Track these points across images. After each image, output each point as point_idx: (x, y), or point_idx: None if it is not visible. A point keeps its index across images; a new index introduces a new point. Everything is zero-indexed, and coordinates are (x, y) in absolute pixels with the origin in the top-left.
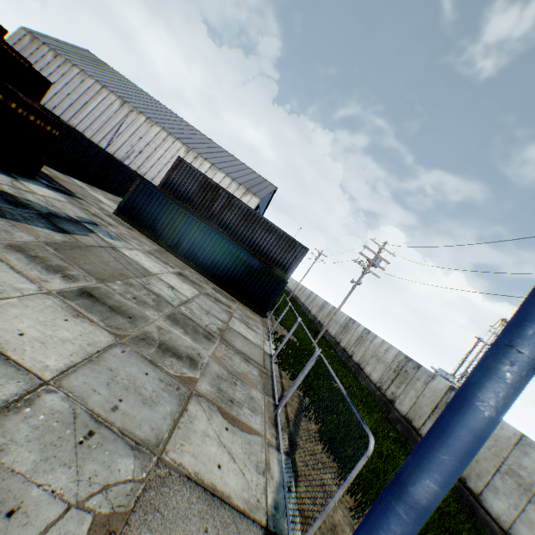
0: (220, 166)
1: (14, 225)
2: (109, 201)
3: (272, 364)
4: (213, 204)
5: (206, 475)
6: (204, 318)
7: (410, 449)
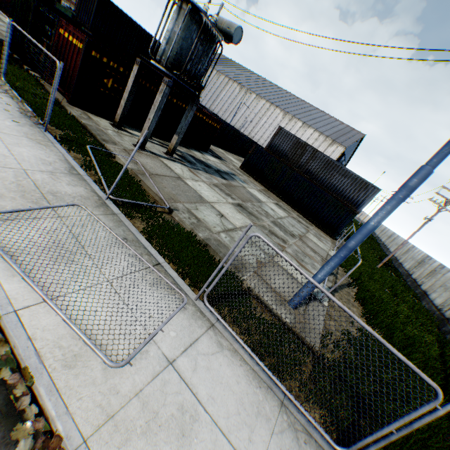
0: (310, 123)
1: (211, 176)
2: (235, 160)
3: None
4: (301, 157)
5: (288, 271)
6: (290, 227)
7: (445, 342)
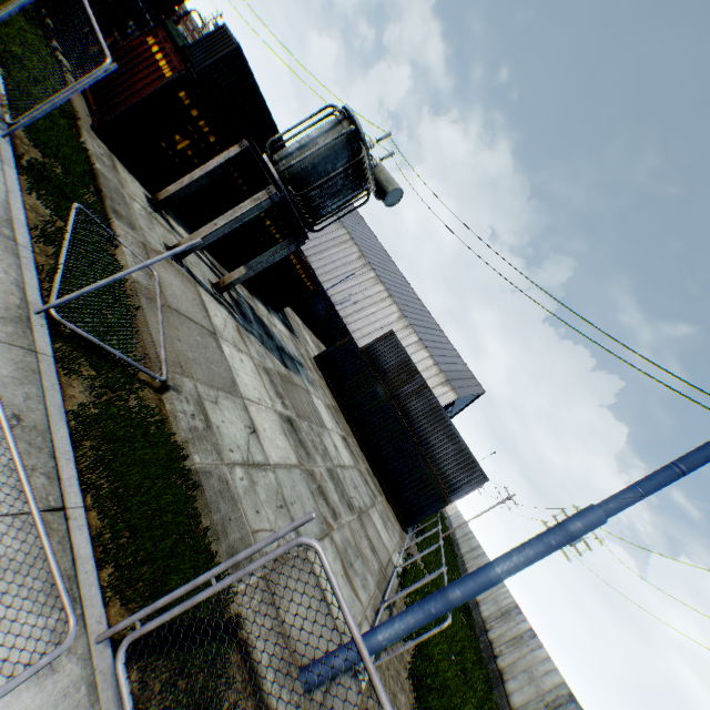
0: (427, 344)
1: (266, 352)
2: (312, 343)
3: (394, 572)
4: (404, 385)
5: (323, 584)
6: (351, 489)
7: None
